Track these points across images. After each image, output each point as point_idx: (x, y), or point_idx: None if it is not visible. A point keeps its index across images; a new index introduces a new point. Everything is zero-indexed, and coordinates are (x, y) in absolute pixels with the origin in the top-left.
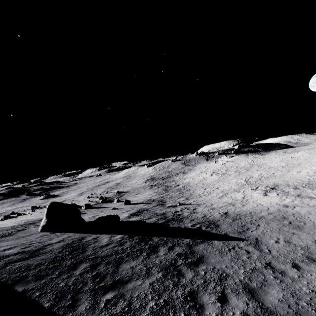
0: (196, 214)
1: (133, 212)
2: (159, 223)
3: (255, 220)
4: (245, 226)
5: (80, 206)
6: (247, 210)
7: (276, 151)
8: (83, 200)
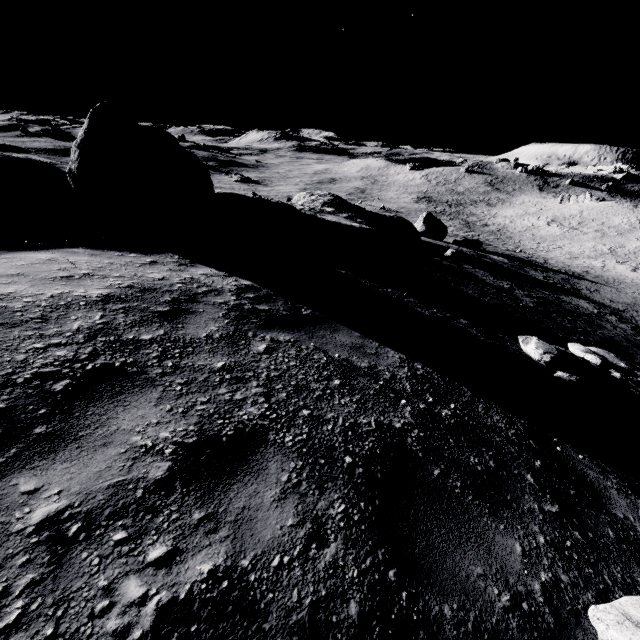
0: (553, 264)
1: None
2: (523, 260)
3: (617, 282)
4: (607, 282)
5: None
6: (610, 275)
7: None
8: None
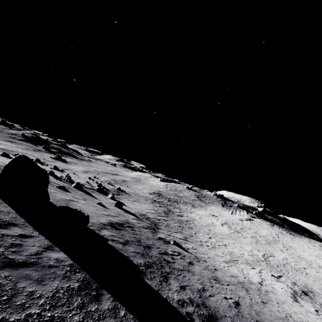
0: (192, 275)
1: (114, 221)
2: (133, 264)
3: None
4: None
5: (74, 182)
6: (272, 318)
7: (311, 240)
8: (83, 178)
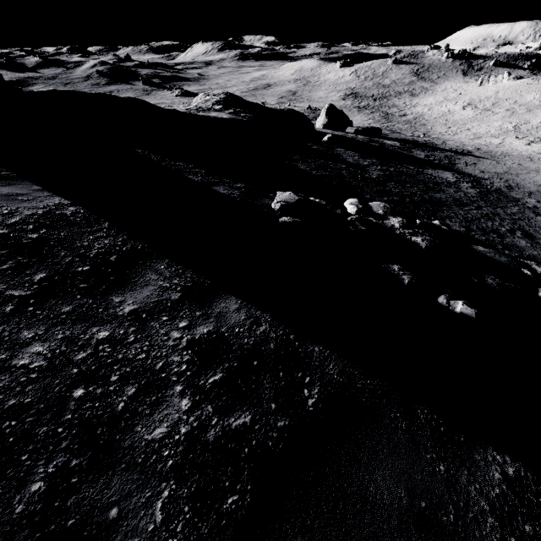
0: (448, 145)
1: None
2: (419, 143)
3: (504, 155)
4: (493, 156)
5: None
6: (500, 150)
7: None
8: None
